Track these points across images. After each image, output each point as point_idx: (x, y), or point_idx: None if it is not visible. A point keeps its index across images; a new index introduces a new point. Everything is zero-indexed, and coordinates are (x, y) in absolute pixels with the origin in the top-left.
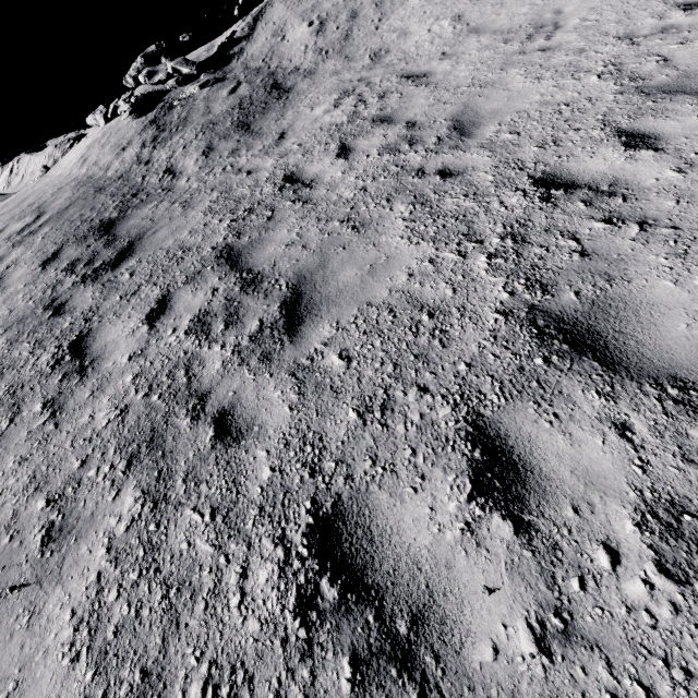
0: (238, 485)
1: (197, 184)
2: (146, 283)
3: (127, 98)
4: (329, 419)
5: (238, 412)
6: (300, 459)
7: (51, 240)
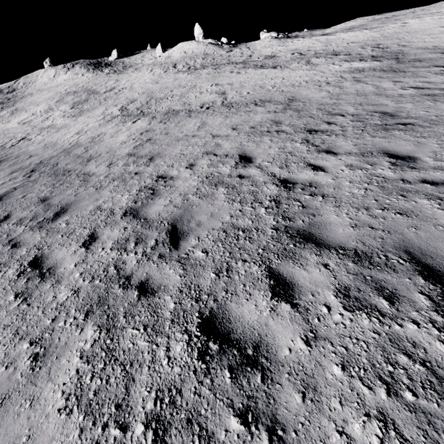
0: None
1: None
2: None
3: None
4: None
5: None
6: None
7: None
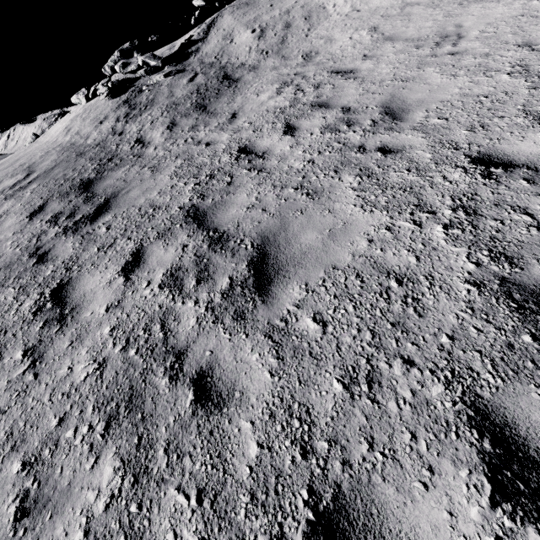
0: (224, 462)
1: (163, 152)
2: (121, 236)
3: (105, 83)
4: (314, 389)
5: (217, 374)
6: (288, 435)
7: (38, 195)
